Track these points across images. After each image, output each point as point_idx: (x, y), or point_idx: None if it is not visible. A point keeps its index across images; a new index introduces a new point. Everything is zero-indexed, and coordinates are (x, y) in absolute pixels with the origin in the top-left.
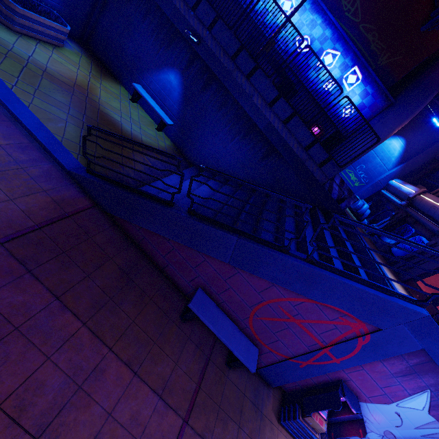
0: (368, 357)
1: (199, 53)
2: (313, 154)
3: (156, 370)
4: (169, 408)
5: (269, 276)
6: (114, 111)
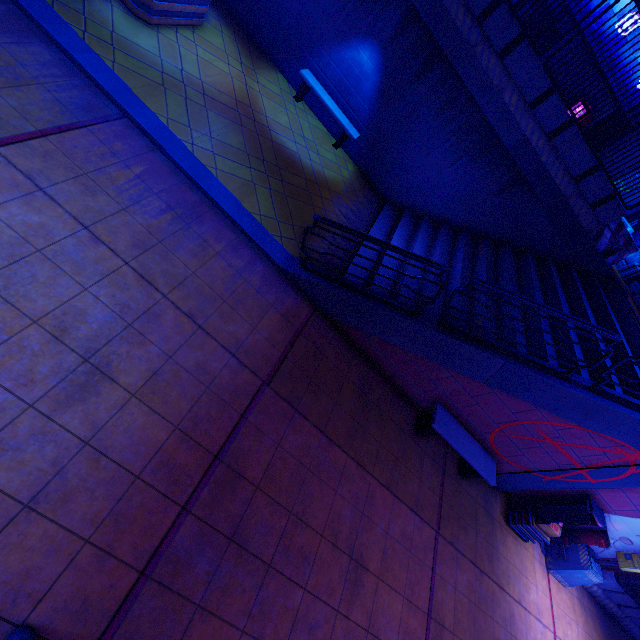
0: (635, 483)
1: (420, 12)
2: (587, 188)
3: (408, 489)
4: (424, 522)
5: (535, 401)
6: (286, 134)
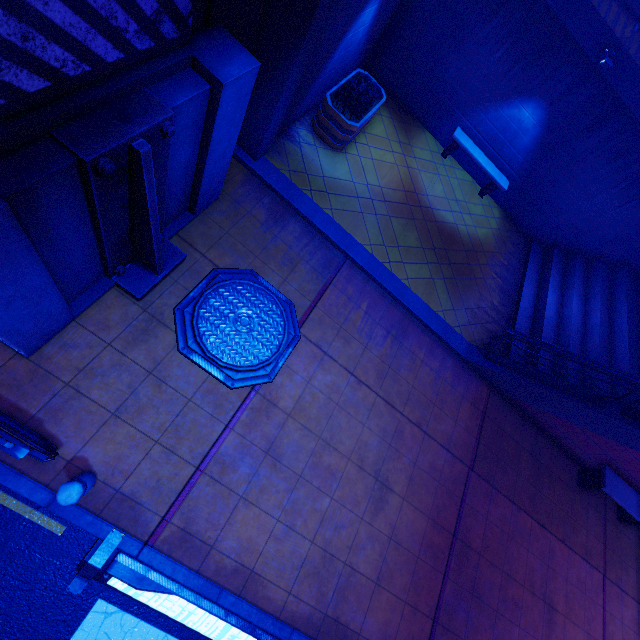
0: None
1: (602, 71)
2: None
3: (578, 540)
4: (593, 568)
5: None
6: (443, 207)
